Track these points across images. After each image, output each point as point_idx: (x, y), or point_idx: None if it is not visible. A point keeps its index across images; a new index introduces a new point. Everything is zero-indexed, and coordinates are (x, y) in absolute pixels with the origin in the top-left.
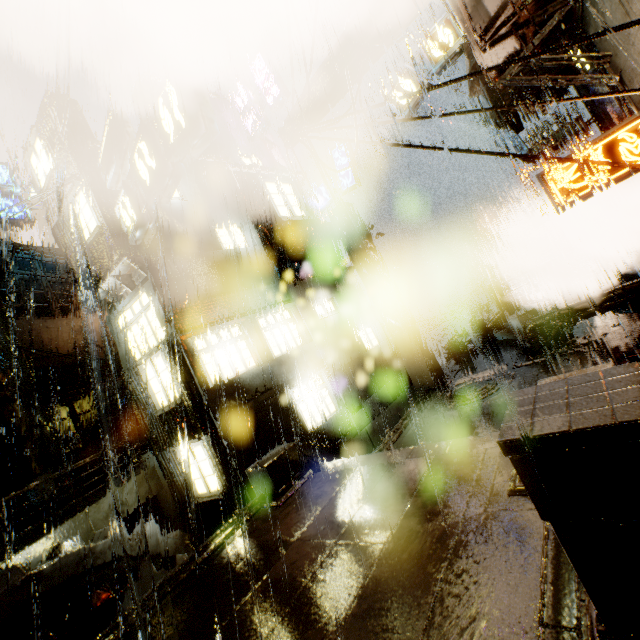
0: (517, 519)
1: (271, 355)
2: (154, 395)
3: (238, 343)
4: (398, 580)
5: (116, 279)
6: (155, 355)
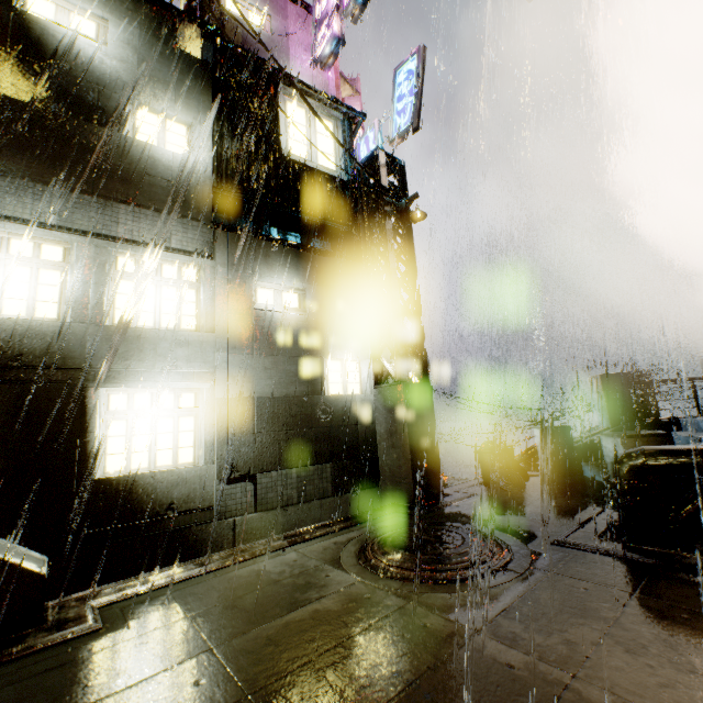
0: None
1: (100, 316)
2: None
3: (43, 271)
4: None
5: None
6: None
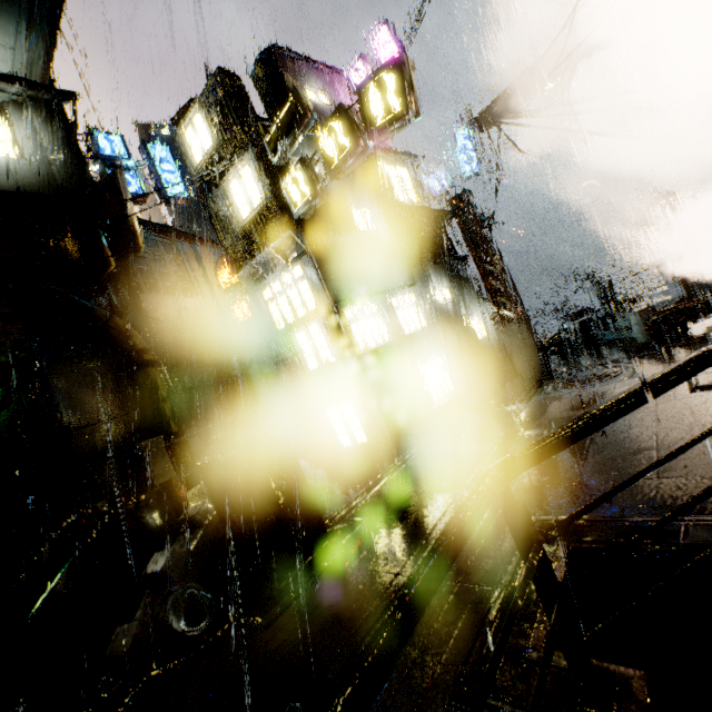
0: (703, 399)
1: (403, 332)
2: (304, 360)
3: (377, 318)
4: (618, 433)
5: (274, 251)
6: (311, 322)
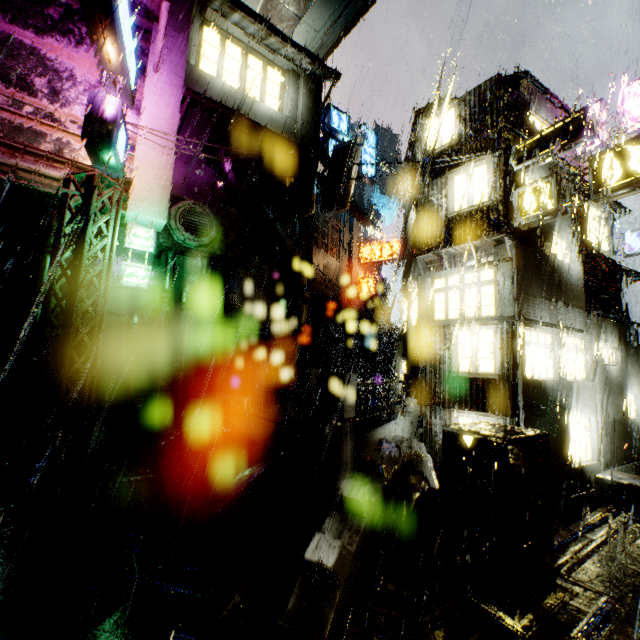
0: None
1: (565, 376)
2: (455, 357)
3: (546, 350)
4: None
5: (473, 248)
6: (484, 326)
